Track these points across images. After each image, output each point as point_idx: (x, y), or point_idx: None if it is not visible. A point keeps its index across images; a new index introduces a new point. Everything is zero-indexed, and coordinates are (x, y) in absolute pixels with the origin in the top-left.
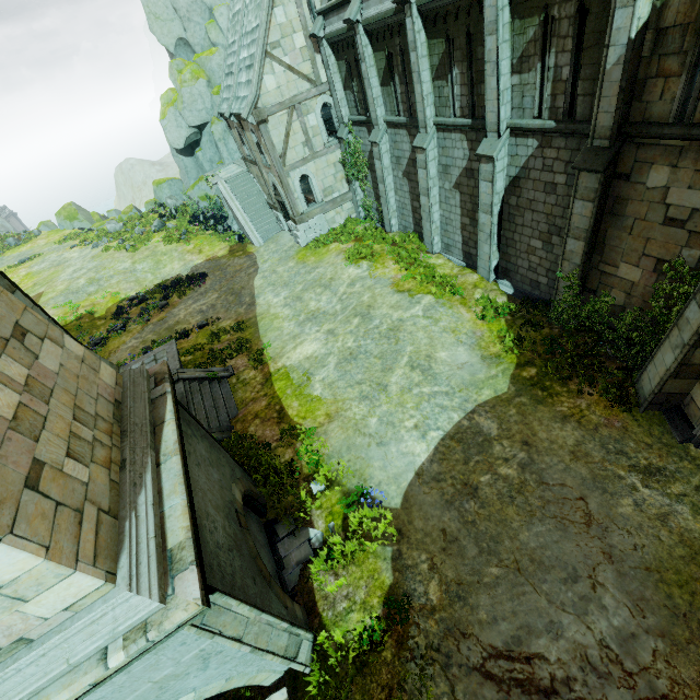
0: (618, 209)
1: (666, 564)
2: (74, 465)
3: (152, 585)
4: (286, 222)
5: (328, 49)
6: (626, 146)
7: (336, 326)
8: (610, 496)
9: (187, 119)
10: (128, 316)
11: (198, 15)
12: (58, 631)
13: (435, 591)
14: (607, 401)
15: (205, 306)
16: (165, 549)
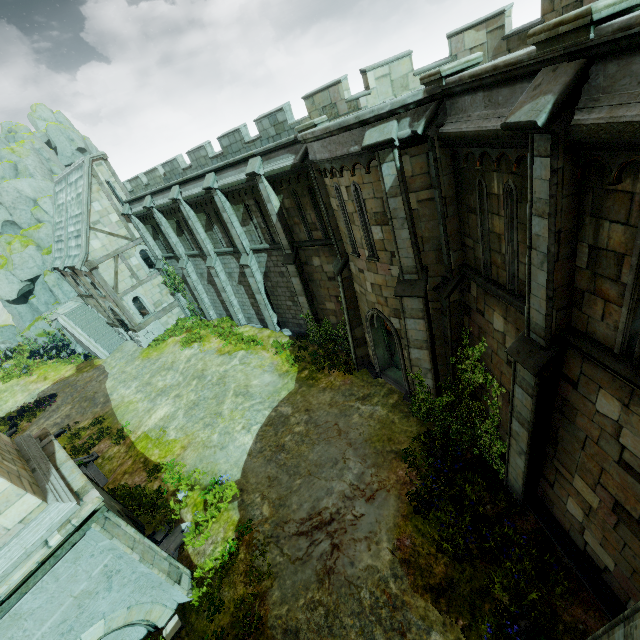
0: (311, 278)
1: (373, 435)
2: (8, 463)
3: (71, 499)
4: (127, 334)
5: (137, 220)
6: (299, 251)
7: (180, 391)
8: (348, 416)
9: (19, 276)
10: None
11: (23, 205)
12: (16, 536)
13: (267, 509)
14: (343, 373)
15: (59, 419)
16: (74, 492)
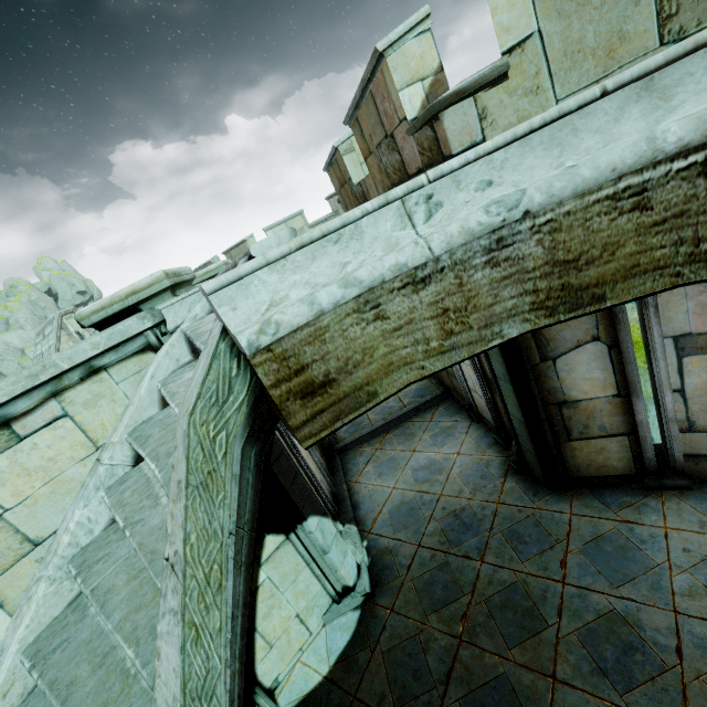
0: None
1: None
2: None
3: None
4: None
5: None
6: None
7: None
8: None
9: None
10: None
11: (11, 356)
12: None
13: None
14: None
15: None
16: None
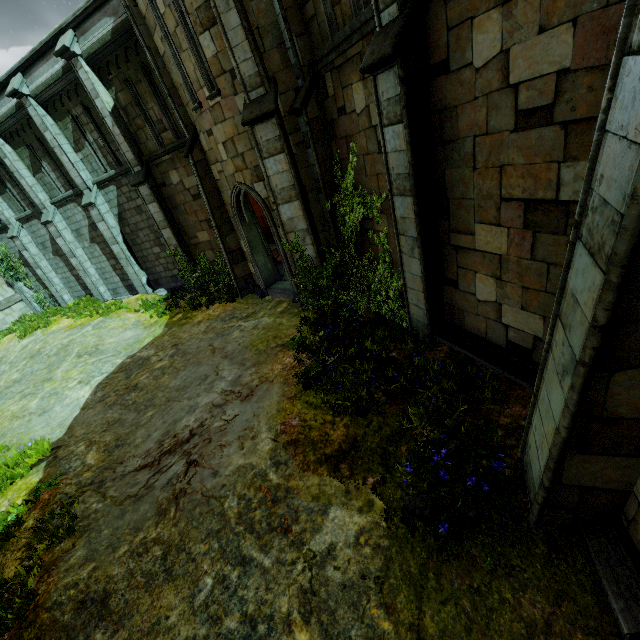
0: (174, 203)
1: (255, 340)
2: None
3: None
4: None
5: None
6: (152, 168)
7: (0, 377)
8: (227, 335)
9: None
10: None
11: None
12: None
13: (94, 456)
14: (224, 304)
15: None
16: None
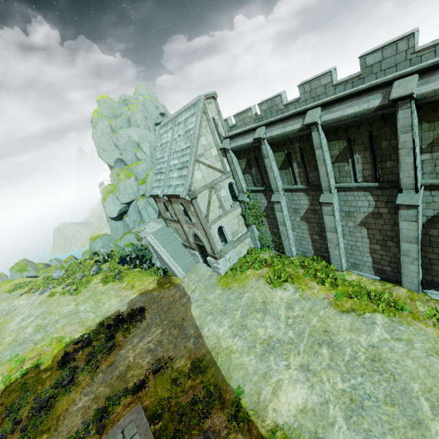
0: None
1: None
2: None
3: None
4: (200, 257)
5: (232, 154)
6: None
7: (306, 359)
8: None
9: (121, 200)
10: (75, 365)
11: (130, 147)
12: None
13: None
14: None
15: (151, 344)
16: None
